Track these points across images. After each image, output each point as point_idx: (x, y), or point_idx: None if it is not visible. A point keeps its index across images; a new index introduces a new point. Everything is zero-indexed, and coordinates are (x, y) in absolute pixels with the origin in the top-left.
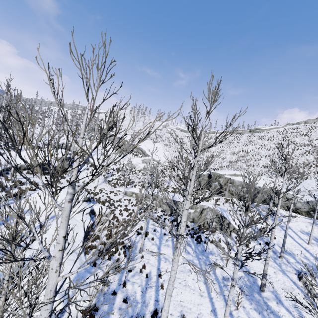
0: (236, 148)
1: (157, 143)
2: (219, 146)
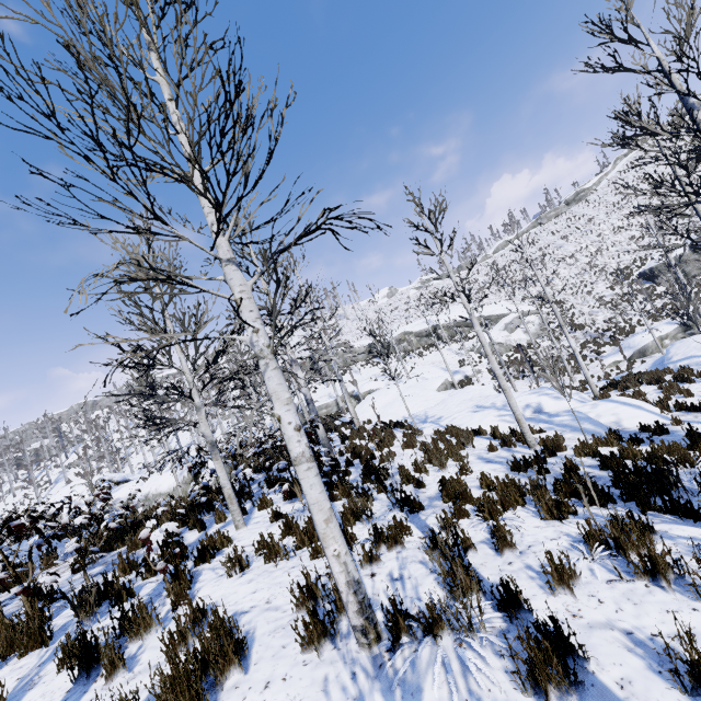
0: (612, 222)
1: (452, 309)
2: (574, 240)
